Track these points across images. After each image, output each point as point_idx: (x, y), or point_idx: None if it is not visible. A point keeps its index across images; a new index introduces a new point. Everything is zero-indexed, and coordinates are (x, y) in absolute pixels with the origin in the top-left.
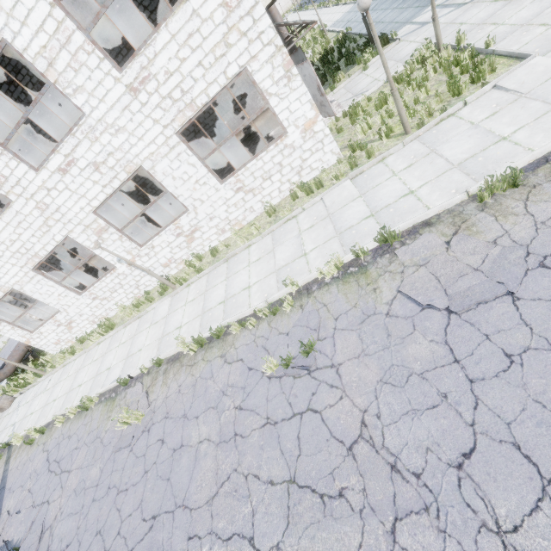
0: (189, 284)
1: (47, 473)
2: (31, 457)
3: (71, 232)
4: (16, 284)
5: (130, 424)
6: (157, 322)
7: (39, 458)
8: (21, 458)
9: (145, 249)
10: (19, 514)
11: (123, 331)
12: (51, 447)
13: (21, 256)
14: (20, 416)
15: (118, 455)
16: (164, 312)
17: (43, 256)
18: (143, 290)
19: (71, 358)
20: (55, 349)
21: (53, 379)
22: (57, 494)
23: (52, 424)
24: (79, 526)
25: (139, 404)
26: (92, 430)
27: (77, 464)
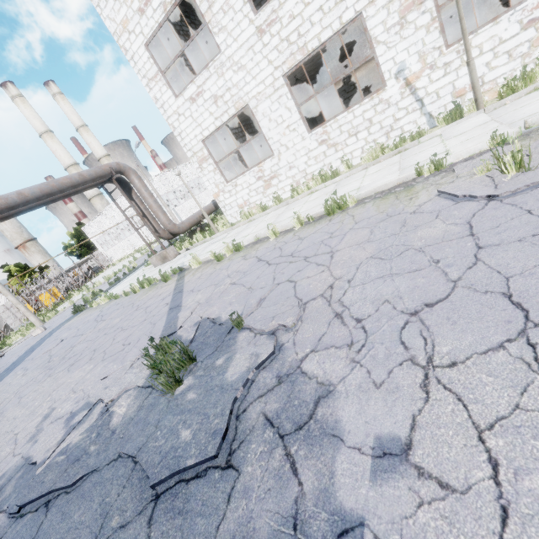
0: (537, 88)
1: (268, 266)
2: (222, 267)
3: (371, 4)
4: (255, 98)
5: (528, 169)
6: (463, 132)
7: (239, 264)
8: (204, 272)
9: (450, 52)
10: (224, 296)
11: (364, 171)
12: (261, 253)
13: (285, 47)
14: (189, 257)
15: (523, 196)
16: (481, 121)
17: (309, 52)
18: (391, 140)
19: (263, 211)
20: (234, 216)
21: (235, 231)
22: (312, 271)
23: (253, 244)
24: (457, 277)
25: (533, 153)
26: (365, 217)
27: (352, 242)
